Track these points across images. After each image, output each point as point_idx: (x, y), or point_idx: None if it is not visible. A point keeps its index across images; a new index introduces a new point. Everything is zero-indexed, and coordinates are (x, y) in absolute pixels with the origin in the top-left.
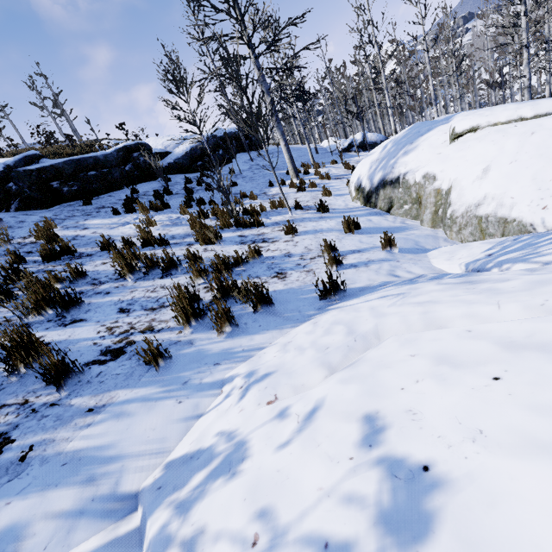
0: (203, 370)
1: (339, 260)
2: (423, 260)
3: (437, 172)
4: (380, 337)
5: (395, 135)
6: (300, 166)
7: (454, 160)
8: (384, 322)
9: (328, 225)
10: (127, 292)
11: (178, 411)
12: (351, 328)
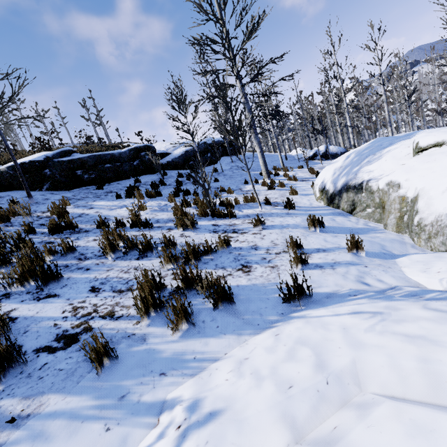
0: (146, 380)
1: (304, 259)
2: (393, 267)
3: (402, 180)
4: (361, 384)
5: (357, 148)
6: (272, 169)
7: (420, 171)
8: (364, 358)
9: (293, 221)
10: (104, 270)
11: (101, 446)
12: (320, 357)
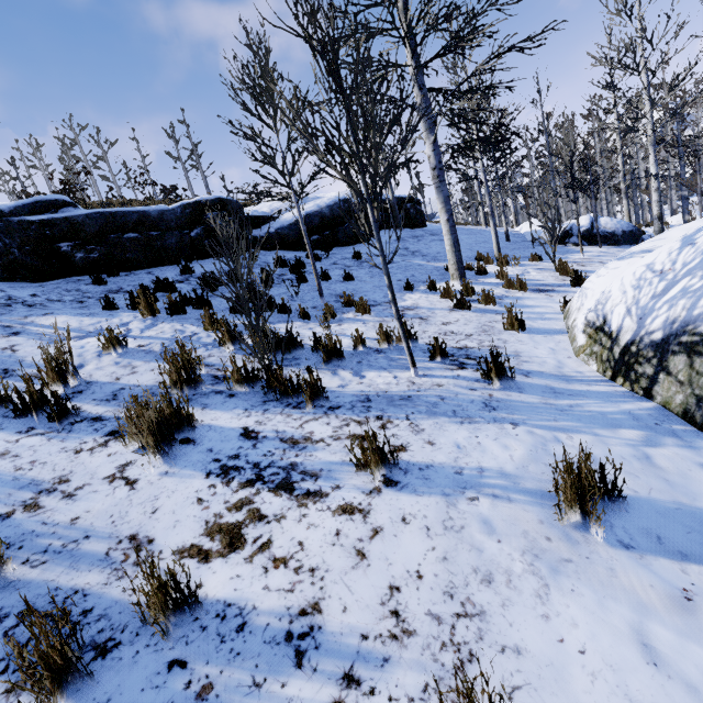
0: None
1: None
2: None
3: None
4: None
5: None
6: (474, 259)
7: None
8: None
9: (502, 455)
10: None
11: None
12: None
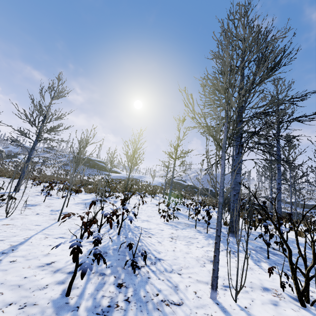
0: None
1: None
2: None
3: None
4: None
5: None
6: None
7: None
8: None
9: None
10: None
11: None
12: None
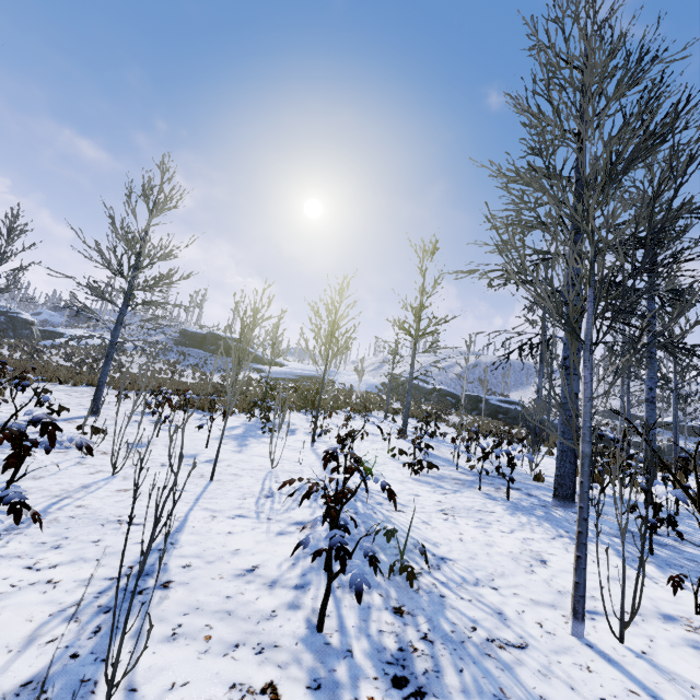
0: None
1: None
2: None
3: None
4: None
5: None
6: None
7: None
8: None
9: None
10: None
11: None
12: None
